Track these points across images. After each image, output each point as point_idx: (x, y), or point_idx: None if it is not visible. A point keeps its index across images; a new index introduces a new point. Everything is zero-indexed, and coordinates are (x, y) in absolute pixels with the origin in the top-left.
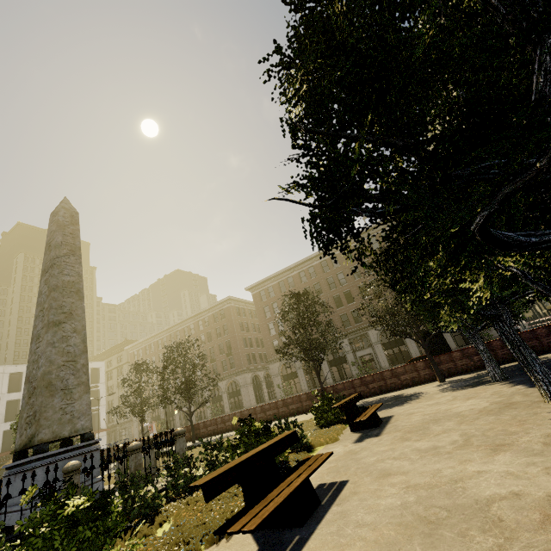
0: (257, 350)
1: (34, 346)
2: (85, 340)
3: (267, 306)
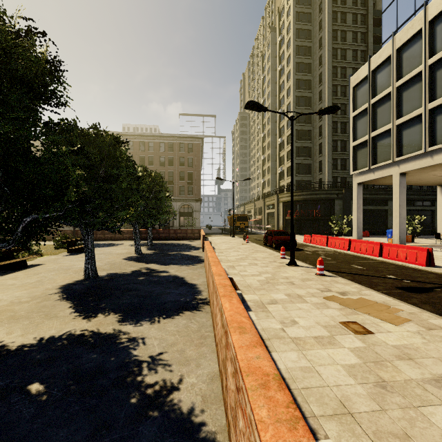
0: None
1: None
2: None
3: None
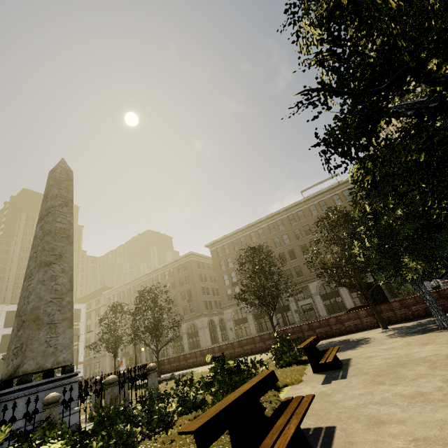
0: (213, 298)
1: (26, 283)
2: (72, 280)
3: (222, 261)
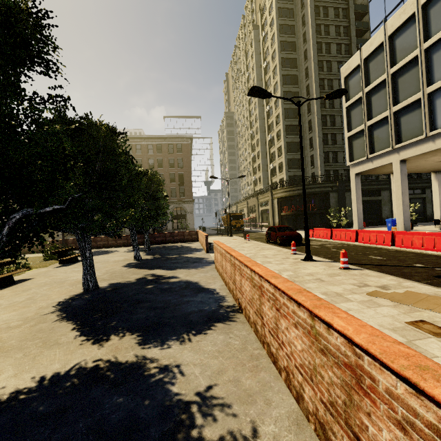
0: None
1: None
2: None
3: None
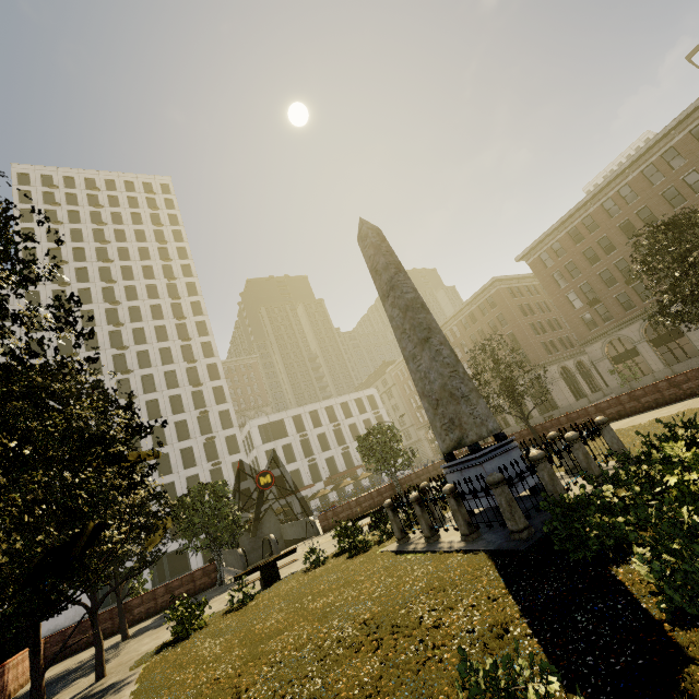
0: (554, 335)
1: (412, 366)
2: (452, 350)
3: (557, 273)
